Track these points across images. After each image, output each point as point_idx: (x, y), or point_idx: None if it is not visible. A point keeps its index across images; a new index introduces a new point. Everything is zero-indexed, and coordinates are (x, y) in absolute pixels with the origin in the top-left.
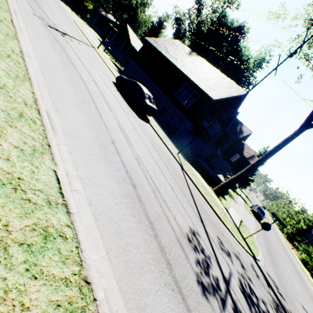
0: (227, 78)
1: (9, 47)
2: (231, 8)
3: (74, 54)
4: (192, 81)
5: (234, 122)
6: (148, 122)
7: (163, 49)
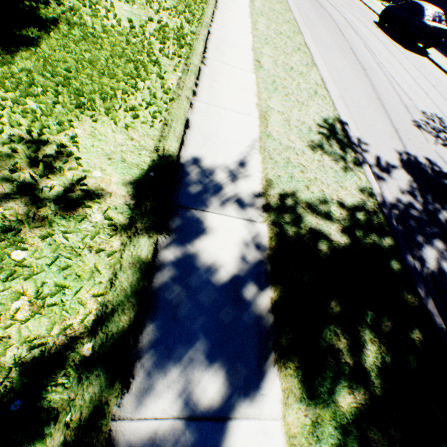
0: None
1: (280, 0)
2: None
3: (325, 2)
4: None
5: None
6: (424, 56)
7: None
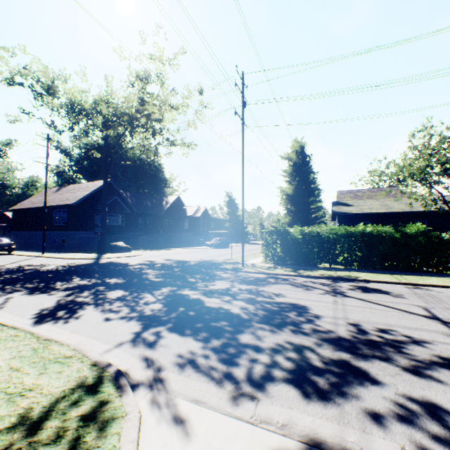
0: (93, 182)
1: None
2: (89, 136)
3: None
4: (54, 206)
5: (160, 201)
6: (9, 254)
7: (29, 204)
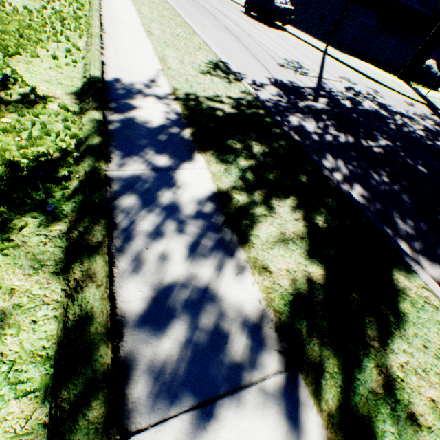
0: None
1: None
2: None
3: None
4: None
5: None
6: (284, 31)
7: None
